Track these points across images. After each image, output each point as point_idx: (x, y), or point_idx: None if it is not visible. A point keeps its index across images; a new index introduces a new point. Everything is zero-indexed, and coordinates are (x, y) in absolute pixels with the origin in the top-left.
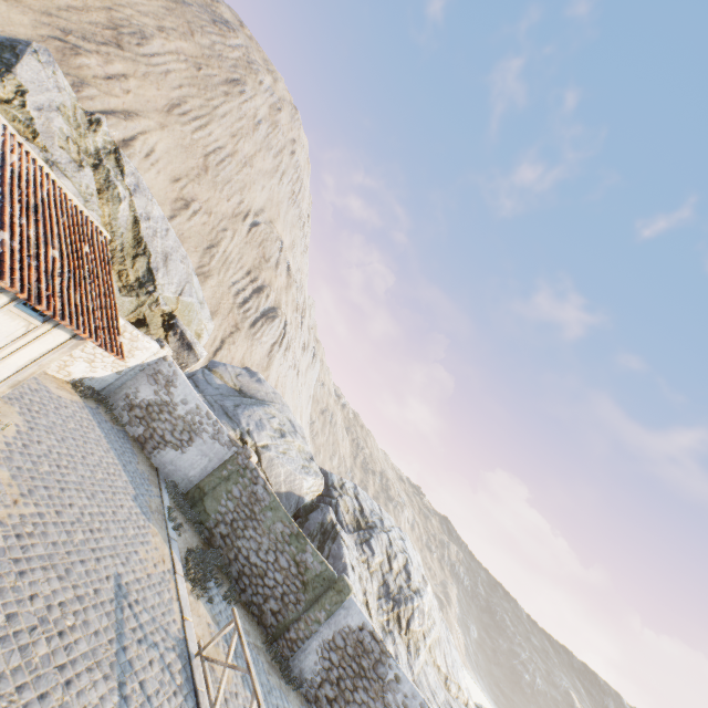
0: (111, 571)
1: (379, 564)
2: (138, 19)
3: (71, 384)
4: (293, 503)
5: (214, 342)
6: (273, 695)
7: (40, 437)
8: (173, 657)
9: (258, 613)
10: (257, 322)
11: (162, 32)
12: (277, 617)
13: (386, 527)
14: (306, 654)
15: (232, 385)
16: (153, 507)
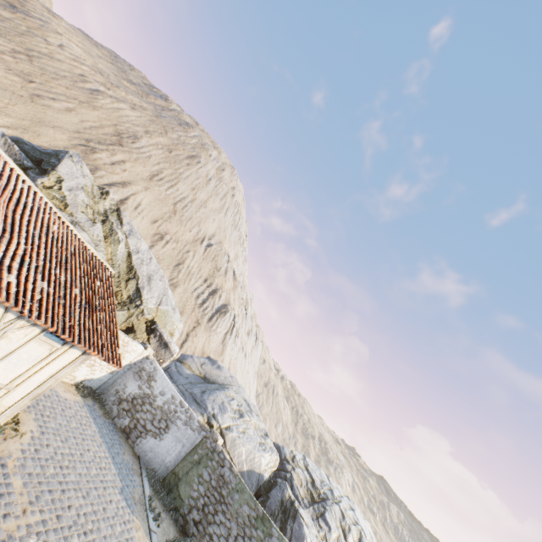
0: None
1: (336, 540)
2: (133, 128)
3: (75, 386)
4: (254, 481)
5: (181, 336)
6: None
7: (48, 440)
8: None
9: None
10: (213, 317)
11: (147, 134)
12: None
13: (336, 497)
14: None
15: (198, 373)
16: (136, 497)
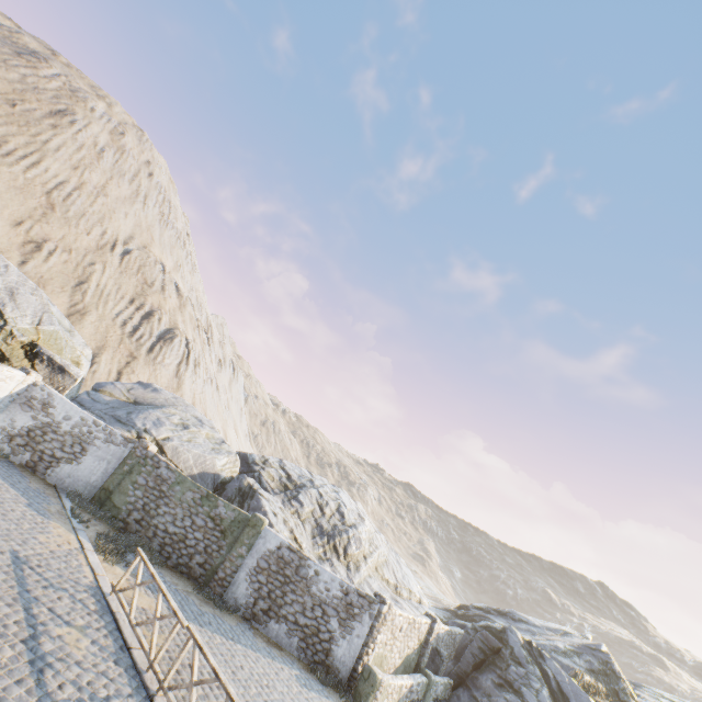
0: (5, 549)
1: (311, 513)
2: None
3: None
4: (210, 482)
5: (109, 376)
6: (205, 617)
7: None
8: (85, 596)
9: (187, 571)
10: (154, 347)
11: None
12: (204, 567)
13: (317, 485)
14: (237, 585)
15: (126, 399)
16: (52, 510)
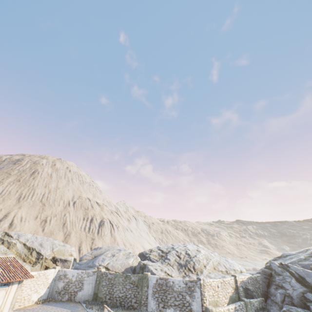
0: None
1: (175, 260)
2: None
3: (36, 303)
4: (130, 270)
5: (88, 251)
6: None
7: None
8: None
9: (132, 307)
10: (99, 230)
11: None
12: (137, 302)
13: (176, 248)
14: (150, 302)
15: (91, 258)
16: (79, 309)
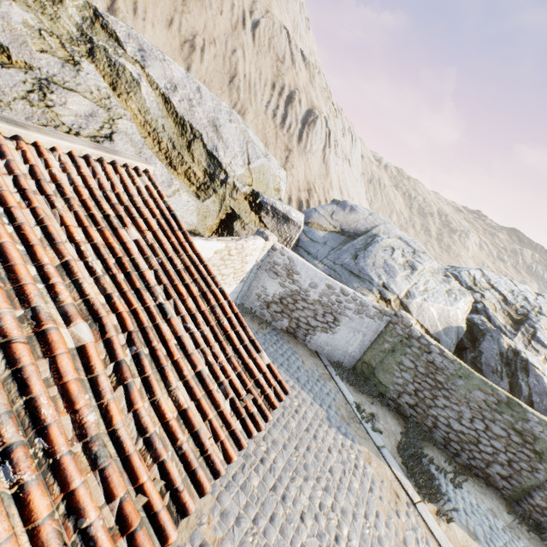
0: None
1: None
2: None
3: None
4: (453, 336)
5: None
6: None
7: None
8: None
9: (482, 475)
10: (301, 135)
11: None
12: (508, 482)
13: (532, 303)
14: None
15: (332, 229)
16: (344, 414)
